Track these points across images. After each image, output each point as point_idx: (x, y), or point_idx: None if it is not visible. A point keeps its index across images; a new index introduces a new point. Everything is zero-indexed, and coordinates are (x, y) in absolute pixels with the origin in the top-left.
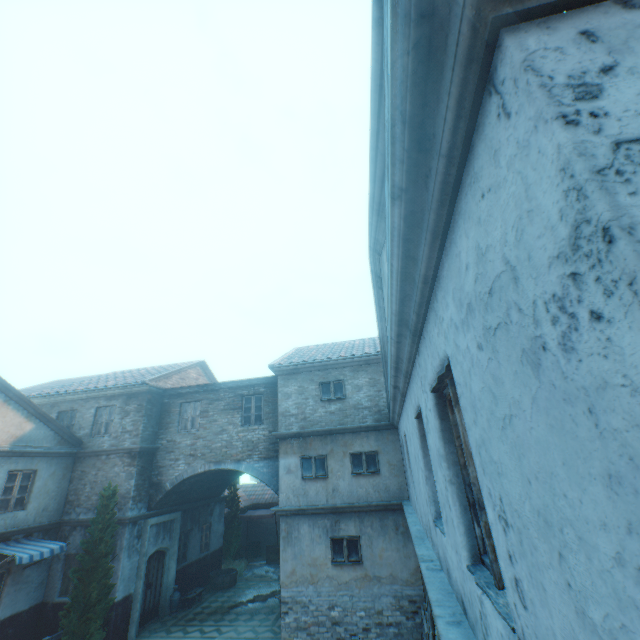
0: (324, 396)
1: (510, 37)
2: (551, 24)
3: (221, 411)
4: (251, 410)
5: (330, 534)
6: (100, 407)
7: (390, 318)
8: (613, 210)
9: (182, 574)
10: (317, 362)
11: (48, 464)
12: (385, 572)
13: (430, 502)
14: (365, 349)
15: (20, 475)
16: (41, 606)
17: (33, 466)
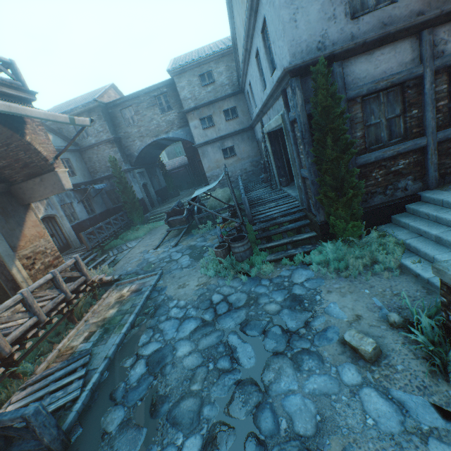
0: (203, 84)
1: None
2: None
3: (146, 109)
4: (163, 104)
5: (221, 149)
6: None
7: (248, 9)
8: None
9: (156, 194)
10: (194, 62)
11: (71, 156)
12: (246, 156)
13: (262, 87)
14: (220, 47)
15: (64, 161)
16: (108, 211)
17: (67, 157)
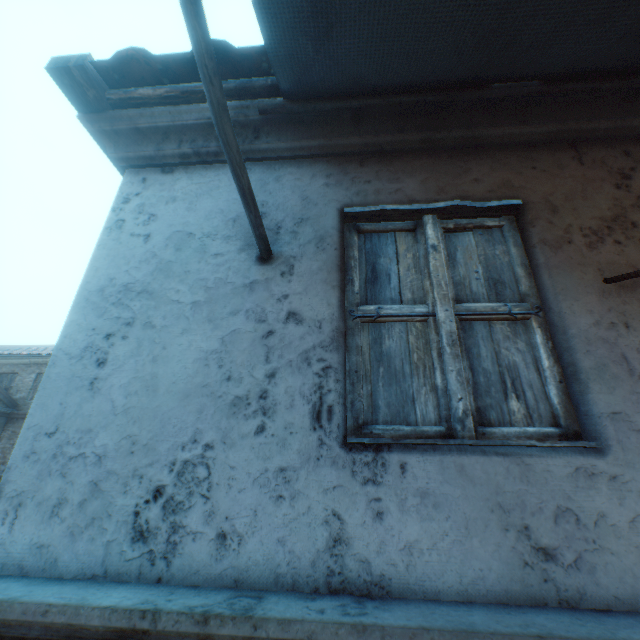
0: None
1: (127, 174)
2: (141, 172)
3: None
4: None
5: None
6: (41, 373)
7: None
8: (101, 240)
9: None
10: None
11: None
12: None
13: None
14: None
15: None
16: None
17: None
